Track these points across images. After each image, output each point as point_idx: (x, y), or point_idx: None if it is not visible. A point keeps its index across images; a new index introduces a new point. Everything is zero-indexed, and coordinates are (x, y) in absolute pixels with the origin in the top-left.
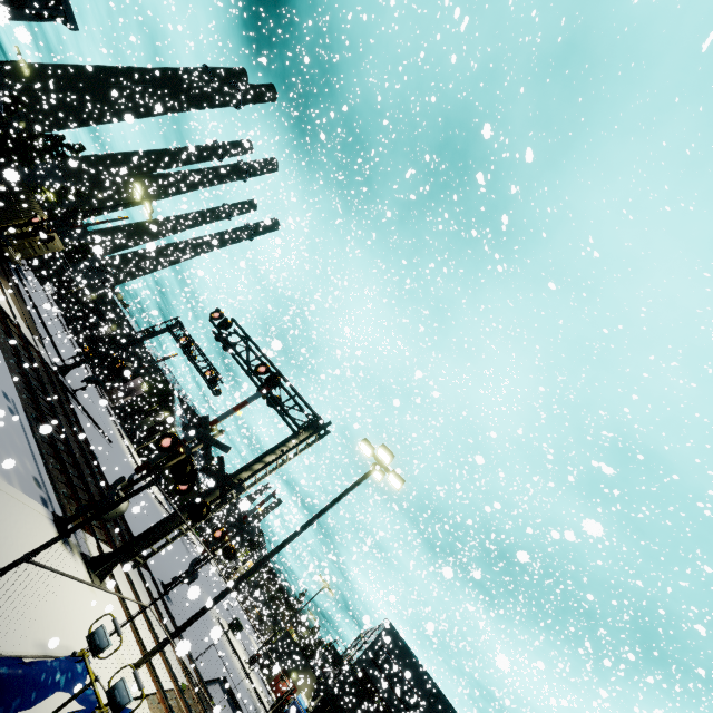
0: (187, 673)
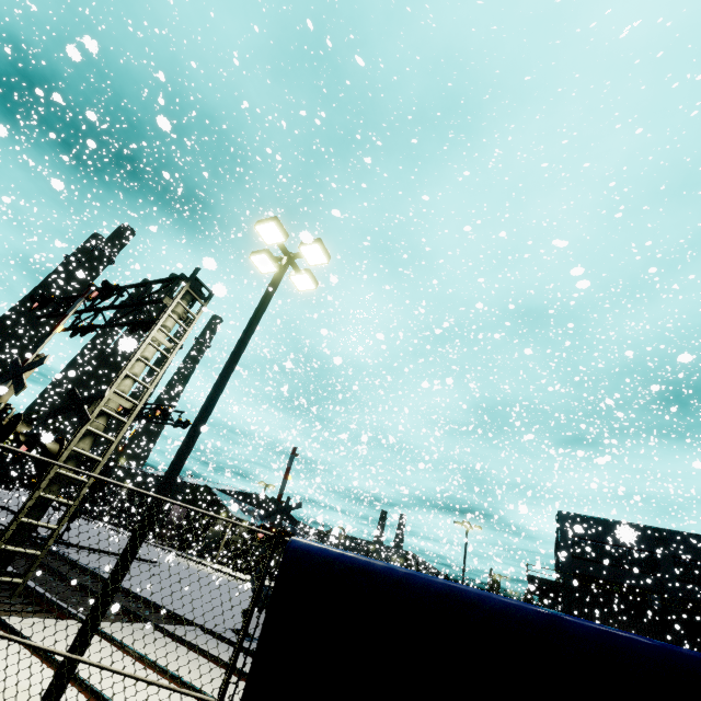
0: None
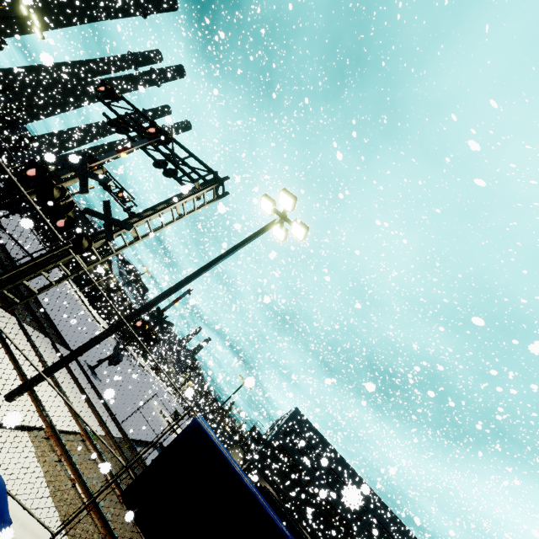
0: (105, 426)
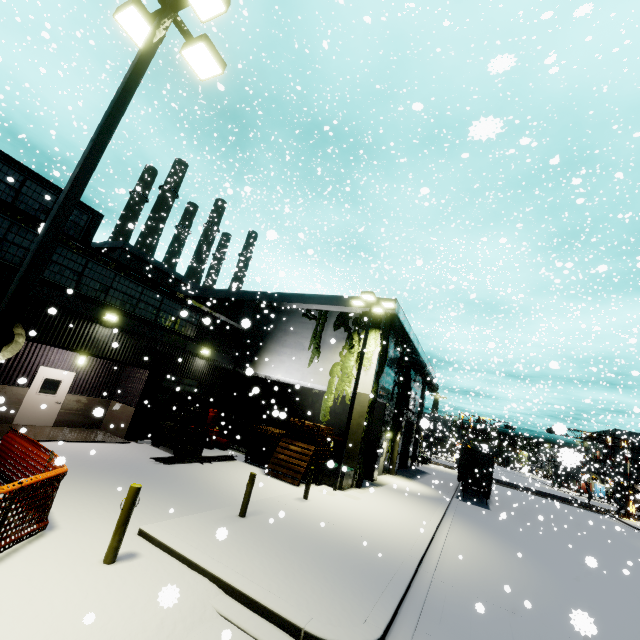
0: None
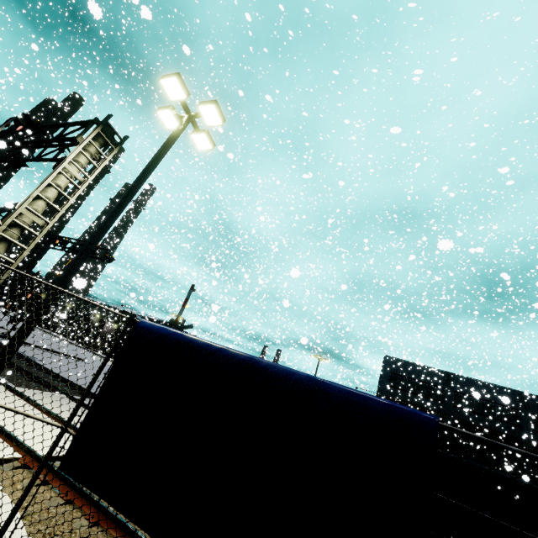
0: None
